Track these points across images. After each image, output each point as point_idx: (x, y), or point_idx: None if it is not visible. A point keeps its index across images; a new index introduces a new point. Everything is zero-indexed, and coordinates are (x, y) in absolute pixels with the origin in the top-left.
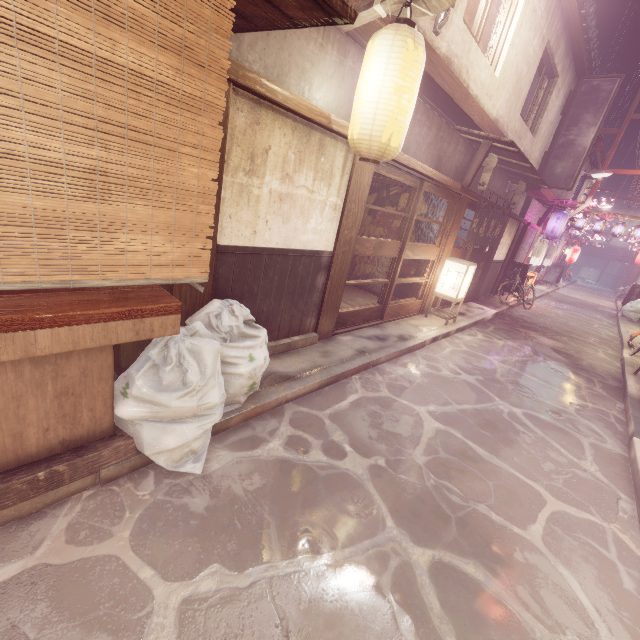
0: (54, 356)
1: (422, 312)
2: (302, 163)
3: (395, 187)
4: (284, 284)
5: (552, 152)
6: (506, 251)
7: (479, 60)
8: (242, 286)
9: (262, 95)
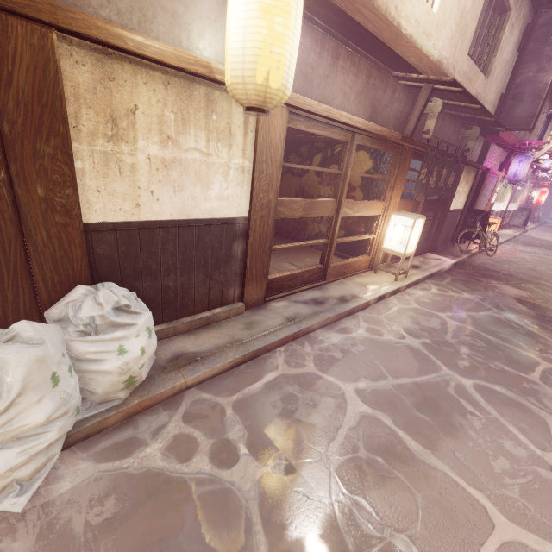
0: None
1: (371, 268)
2: (187, 123)
3: (338, 145)
4: (191, 257)
5: (509, 93)
6: (464, 199)
7: None
8: (134, 264)
9: (102, 42)
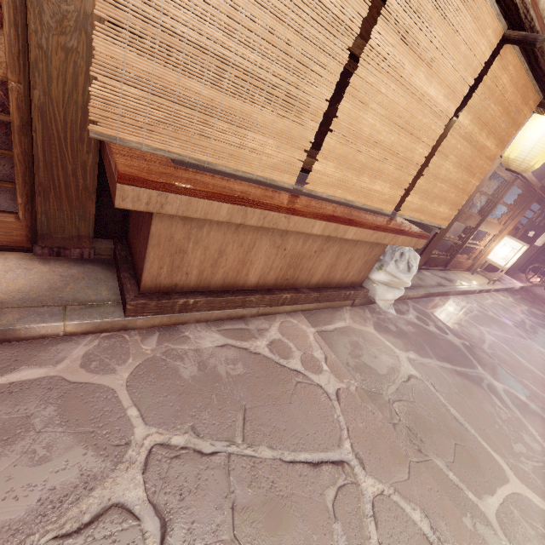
0: (375, 245)
1: (469, 270)
2: None
3: None
4: None
5: None
6: None
7: None
8: None
9: None
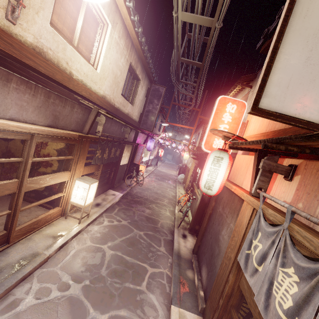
0: None
1: (63, 215)
2: None
3: None
4: None
5: (144, 113)
6: (128, 159)
7: (78, 58)
8: None
9: None
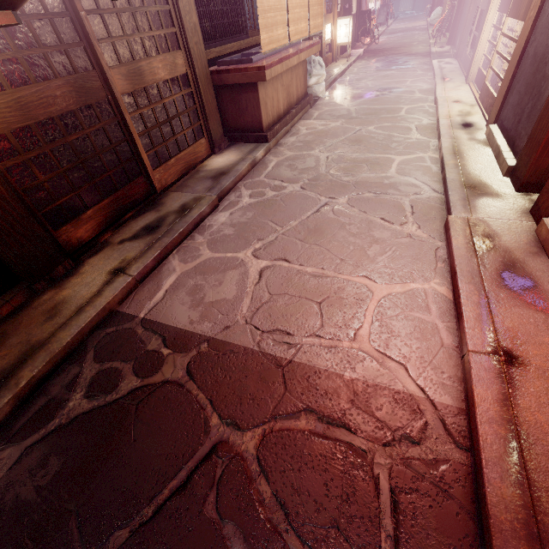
0: (303, 64)
1: (333, 61)
2: None
3: None
4: None
5: None
6: (356, 4)
7: None
8: None
9: None
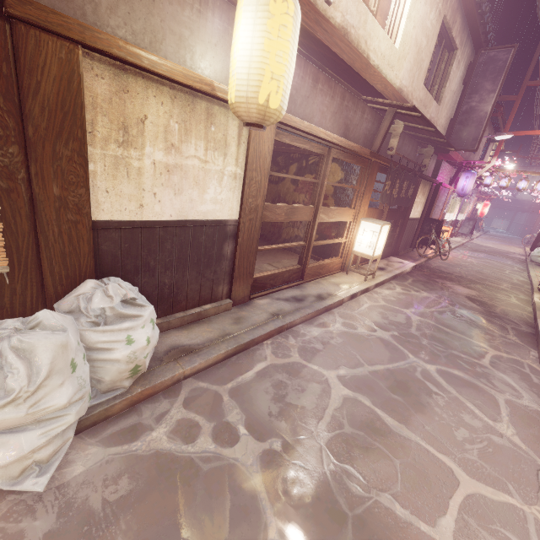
0: None
1: (343, 270)
2: (189, 133)
3: (313, 157)
4: (186, 255)
5: (457, 118)
6: (421, 209)
7: (377, 31)
8: (135, 261)
9: (122, 59)
